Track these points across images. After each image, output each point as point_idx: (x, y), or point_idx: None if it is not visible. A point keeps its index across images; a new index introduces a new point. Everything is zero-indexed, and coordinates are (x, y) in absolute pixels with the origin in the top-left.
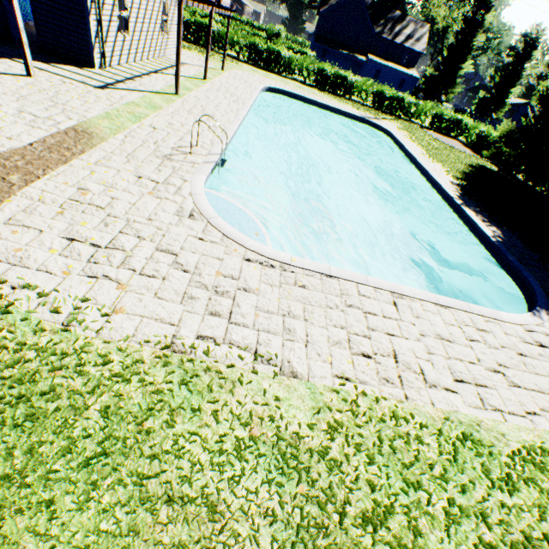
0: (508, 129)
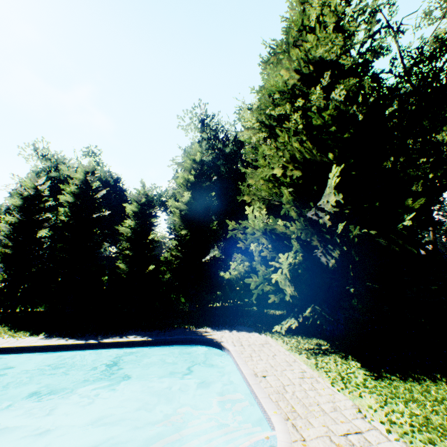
0: None
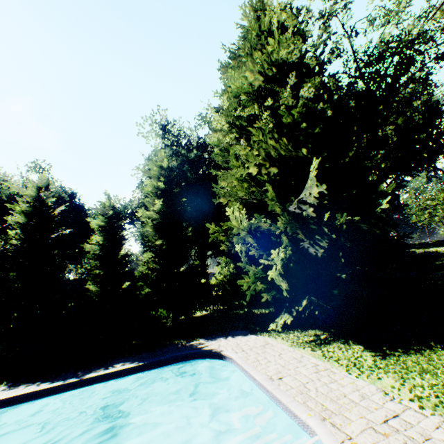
0: None
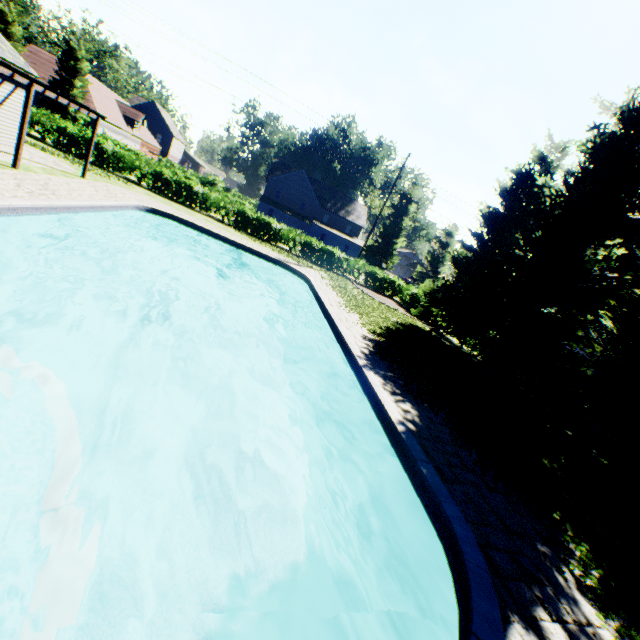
0: (431, 288)
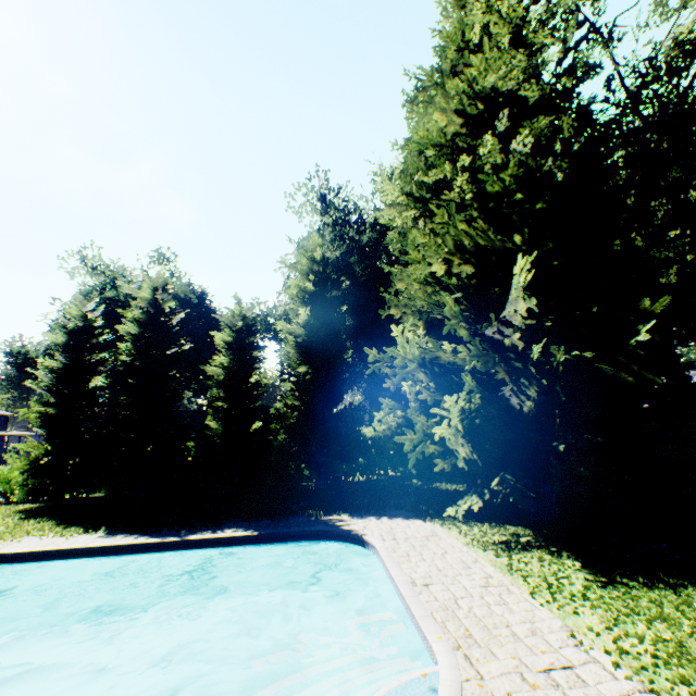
0: (30, 460)
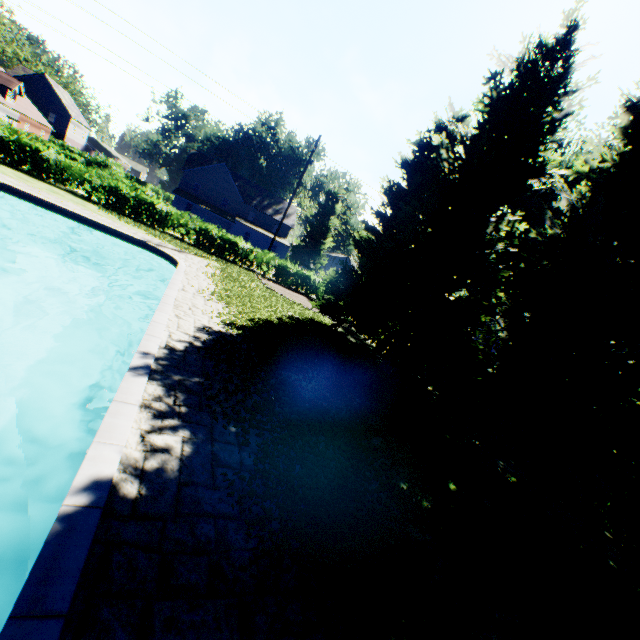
0: (332, 276)
